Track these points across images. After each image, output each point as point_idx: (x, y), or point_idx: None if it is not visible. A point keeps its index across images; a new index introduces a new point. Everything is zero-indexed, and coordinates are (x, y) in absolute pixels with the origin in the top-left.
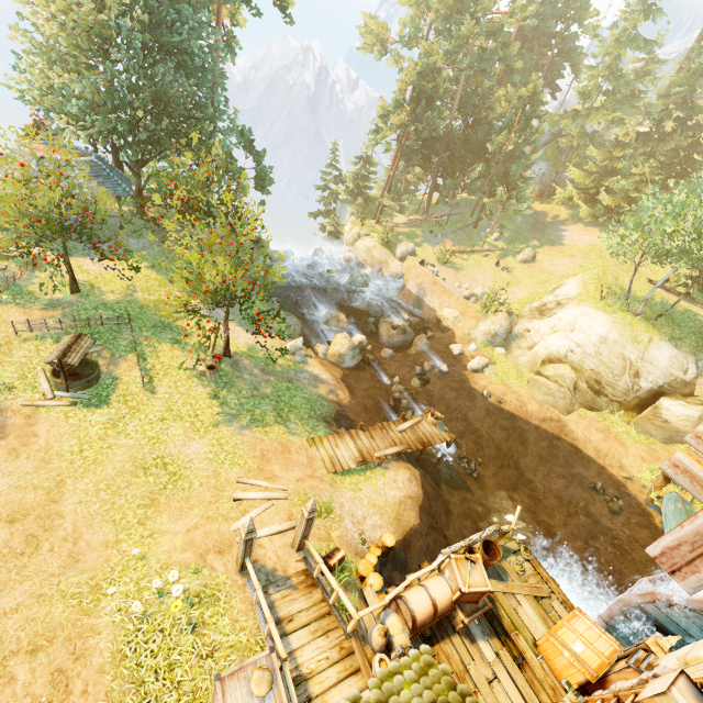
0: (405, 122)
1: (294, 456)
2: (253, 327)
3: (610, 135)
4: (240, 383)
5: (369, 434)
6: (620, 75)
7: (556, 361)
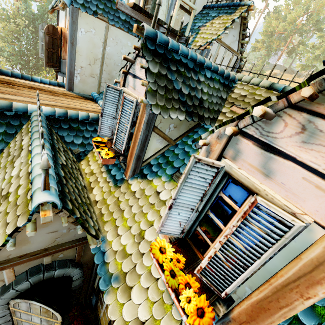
0: None
1: None
2: None
3: None
4: None
5: None
6: None
7: None
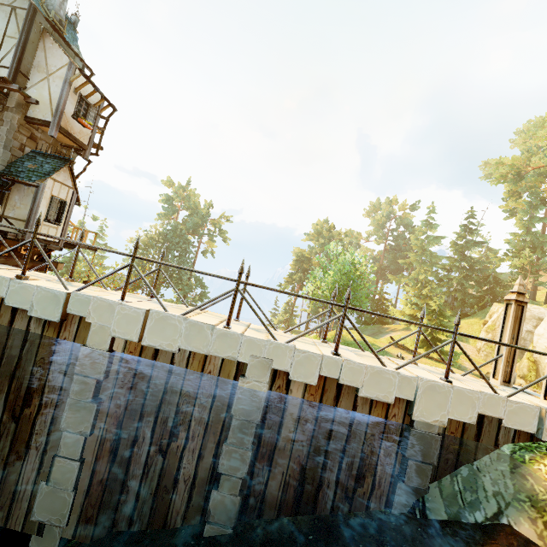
0: (291, 279)
1: None
2: None
3: (461, 289)
4: None
5: None
6: (431, 254)
7: None
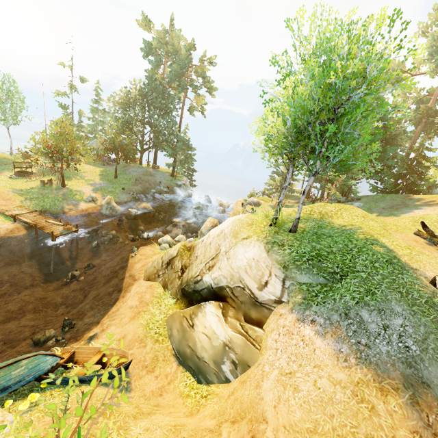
0: None
1: (3, 201)
2: (97, 191)
3: None
4: (47, 191)
5: (38, 215)
6: None
7: (191, 247)
